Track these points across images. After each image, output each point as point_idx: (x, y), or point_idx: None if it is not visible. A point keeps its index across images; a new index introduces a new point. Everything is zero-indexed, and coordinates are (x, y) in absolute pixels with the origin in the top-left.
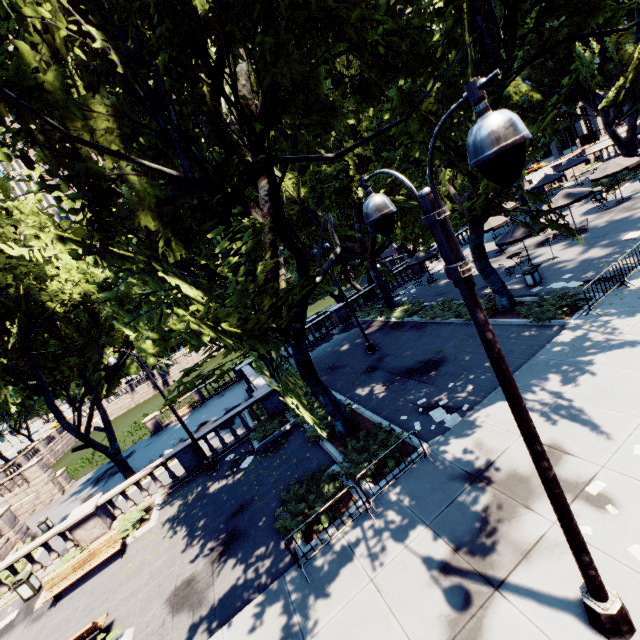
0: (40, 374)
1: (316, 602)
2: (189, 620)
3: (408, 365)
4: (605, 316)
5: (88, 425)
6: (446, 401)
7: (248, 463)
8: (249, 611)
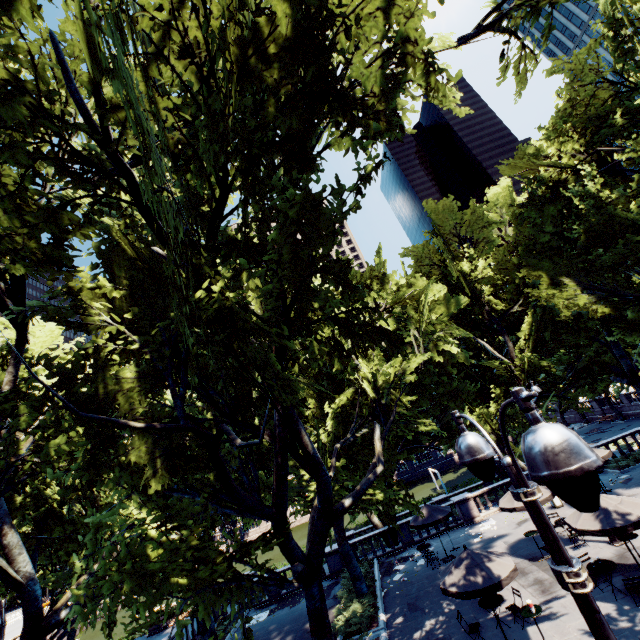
0: (36, 557)
1: None
2: None
3: None
4: None
5: None
6: None
7: None
8: None
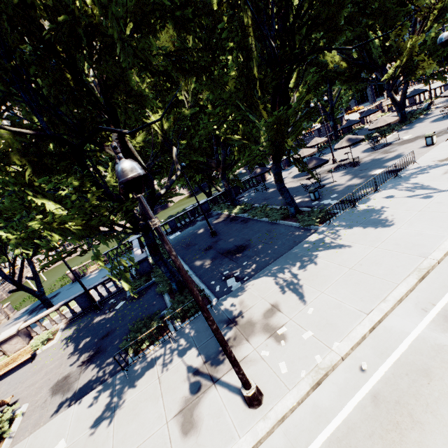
0: None
1: (127, 389)
2: (60, 399)
3: (229, 247)
4: (337, 226)
5: (20, 276)
6: (238, 273)
7: (120, 306)
8: (92, 394)
